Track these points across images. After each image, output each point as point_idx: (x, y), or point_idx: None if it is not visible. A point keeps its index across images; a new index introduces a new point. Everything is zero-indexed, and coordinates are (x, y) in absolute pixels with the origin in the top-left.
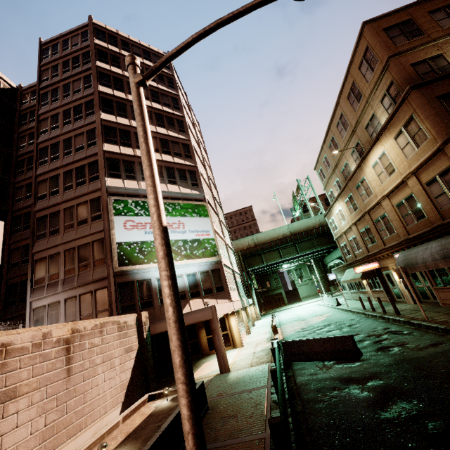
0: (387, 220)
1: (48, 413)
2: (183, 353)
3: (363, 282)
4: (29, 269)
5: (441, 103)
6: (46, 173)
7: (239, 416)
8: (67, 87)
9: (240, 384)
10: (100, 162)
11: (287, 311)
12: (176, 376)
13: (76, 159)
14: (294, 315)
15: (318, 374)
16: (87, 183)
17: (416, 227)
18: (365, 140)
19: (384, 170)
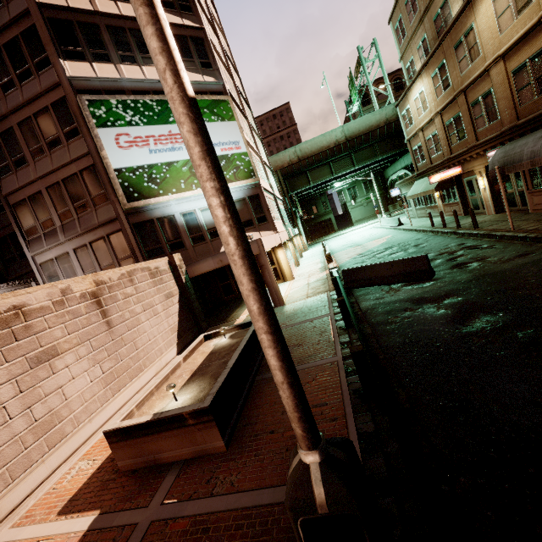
0: (492, 100)
1: (101, 363)
2: (261, 298)
3: (434, 195)
4: (11, 218)
5: None
6: None
7: (305, 344)
8: None
9: (299, 316)
10: (40, 30)
11: (338, 238)
12: (255, 326)
13: None
14: (347, 241)
15: (385, 298)
16: (35, 75)
17: (533, 106)
18: None
19: (511, 4)
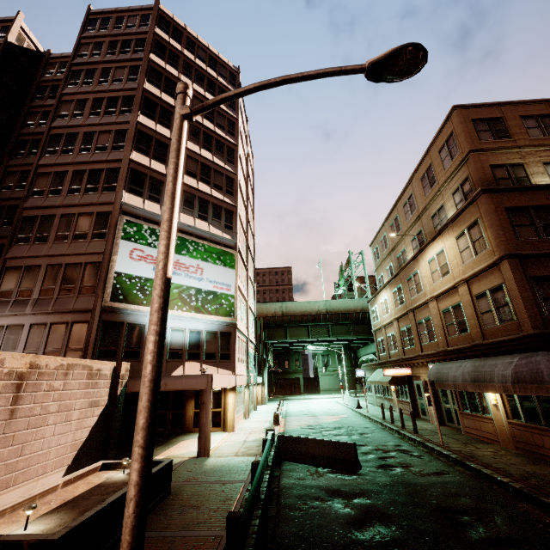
0: (431, 324)
1: None
2: (149, 415)
3: (391, 387)
4: None
5: (508, 216)
6: (52, 165)
7: (202, 508)
8: (107, 72)
9: (216, 474)
10: (122, 172)
11: (300, 401)
12: (135, 438)
13: (94, 159)
14: (306, 408)
15: (306, 479)
16: (99, 192)
17: (457, 340)
18: (428, 231)
19: (439, 269)
